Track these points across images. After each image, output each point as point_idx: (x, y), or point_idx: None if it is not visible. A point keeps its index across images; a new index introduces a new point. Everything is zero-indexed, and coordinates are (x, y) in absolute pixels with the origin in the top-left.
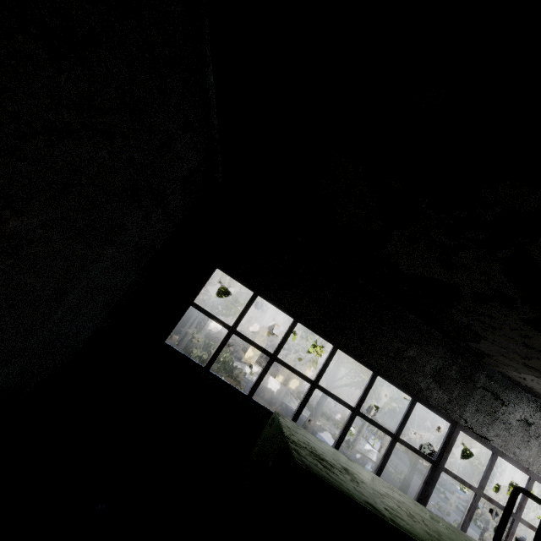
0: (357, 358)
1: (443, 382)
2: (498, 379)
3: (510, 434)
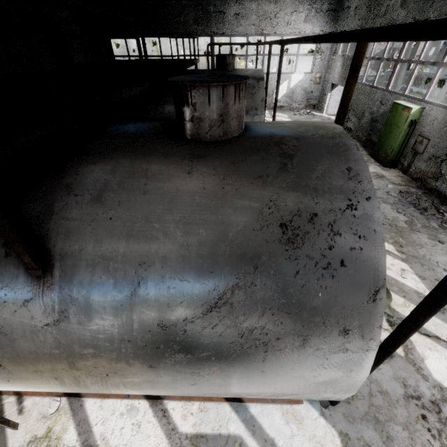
0: (167, 36)
1: (199, 22)
2: (218, 3)
3: (232, 25)
